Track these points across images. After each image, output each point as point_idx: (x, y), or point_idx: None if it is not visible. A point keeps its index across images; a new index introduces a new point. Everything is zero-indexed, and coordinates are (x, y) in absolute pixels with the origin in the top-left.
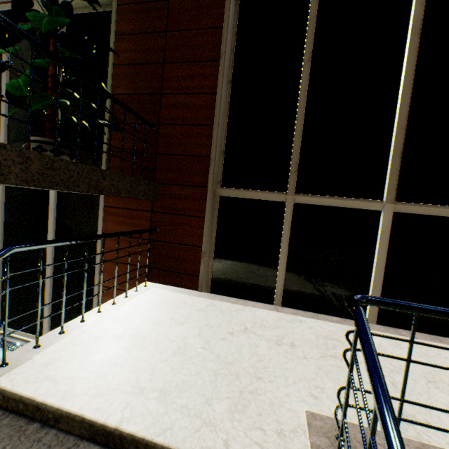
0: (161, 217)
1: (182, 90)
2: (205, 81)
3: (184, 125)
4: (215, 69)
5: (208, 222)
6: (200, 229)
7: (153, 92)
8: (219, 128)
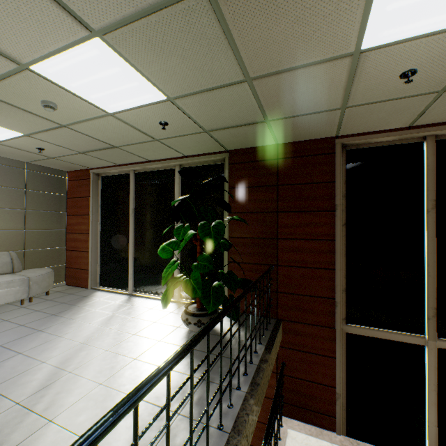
0: (287, 352)
1: (297, 235)
2: (321, 228)
3: (303, 267)
4: (331, 218)
5: (339, 363)
6: (330, 368)
7: (268, 236)
8: (340, 270)
